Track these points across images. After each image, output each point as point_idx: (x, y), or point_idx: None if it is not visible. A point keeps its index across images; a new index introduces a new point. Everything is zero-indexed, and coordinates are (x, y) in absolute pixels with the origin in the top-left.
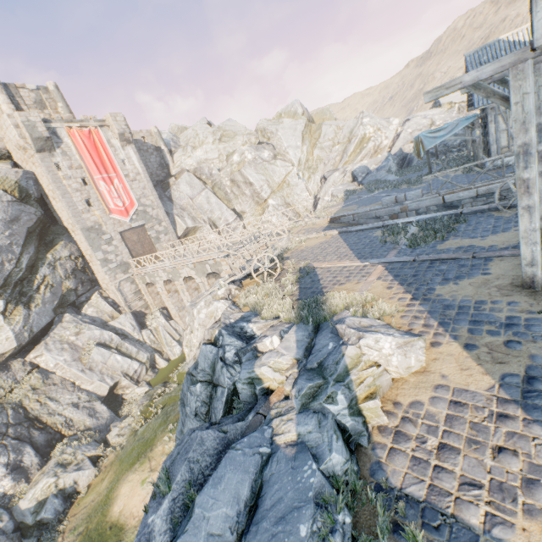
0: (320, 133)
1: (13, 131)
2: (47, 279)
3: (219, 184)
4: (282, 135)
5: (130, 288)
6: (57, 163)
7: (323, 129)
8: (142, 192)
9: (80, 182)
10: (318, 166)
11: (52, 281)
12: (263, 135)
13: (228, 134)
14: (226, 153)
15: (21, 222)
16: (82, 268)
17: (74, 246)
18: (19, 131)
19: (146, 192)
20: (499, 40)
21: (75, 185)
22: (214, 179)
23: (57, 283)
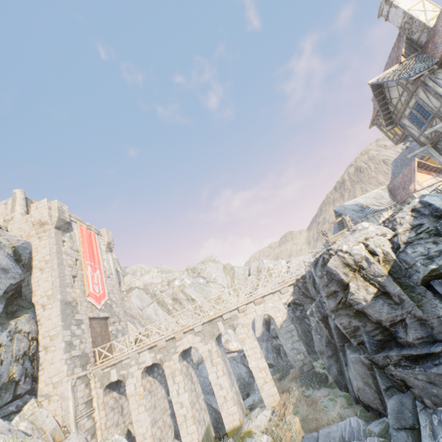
0: (234, 271)
1: (45, 210)
2: (0, 350)
3: (162, 301)
4: (210, 270)
5: (83, 393)
6: (63, 241)
7: (235, 269)
8: (112, 288)
9: (74, 261)
10: (240, 288)
11: (4, 356)
12: (194, 272)
13: (164, 270)
14: (167, 280)
15: (8, 275)
16: (32, 354)
17: (35, 324)
18: (50, 211)
19: (114, 290)
20: (344, 204)
21: (70, 262)
22: (158, 297)
23: (6, 361)
